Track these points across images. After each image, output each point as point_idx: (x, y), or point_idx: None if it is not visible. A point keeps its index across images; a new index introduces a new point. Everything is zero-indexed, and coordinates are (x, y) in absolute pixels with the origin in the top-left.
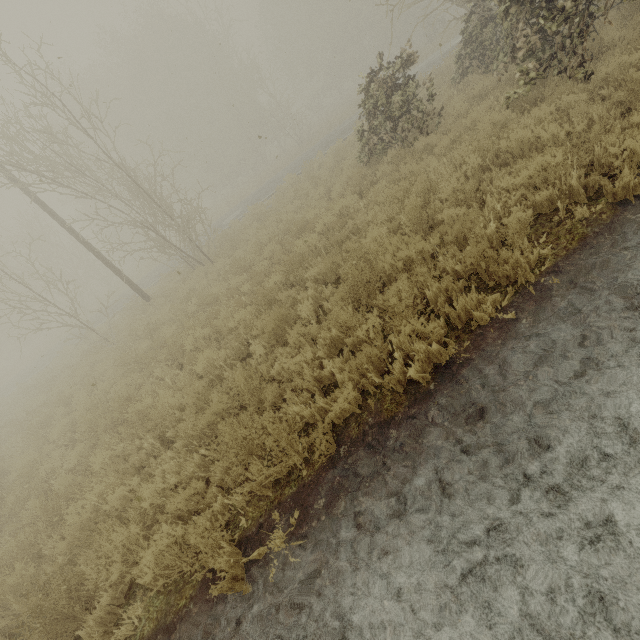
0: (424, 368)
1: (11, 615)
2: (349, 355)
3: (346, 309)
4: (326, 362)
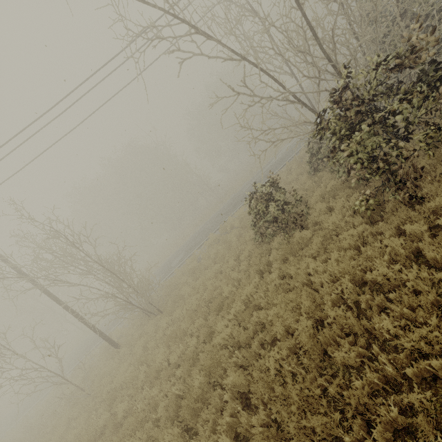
0: None
1: None
2: None
3: None
4: None
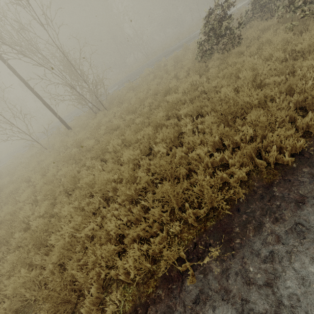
0: (289, 155)
1: (17, 300)
2: (230, 150)
3: (221, 126)
4: (215, 154)
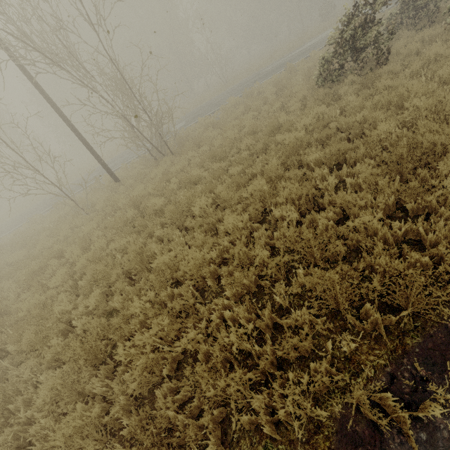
0: None
1: None
2: (422, 218)
3: (397, 180)
4: (395, 223)
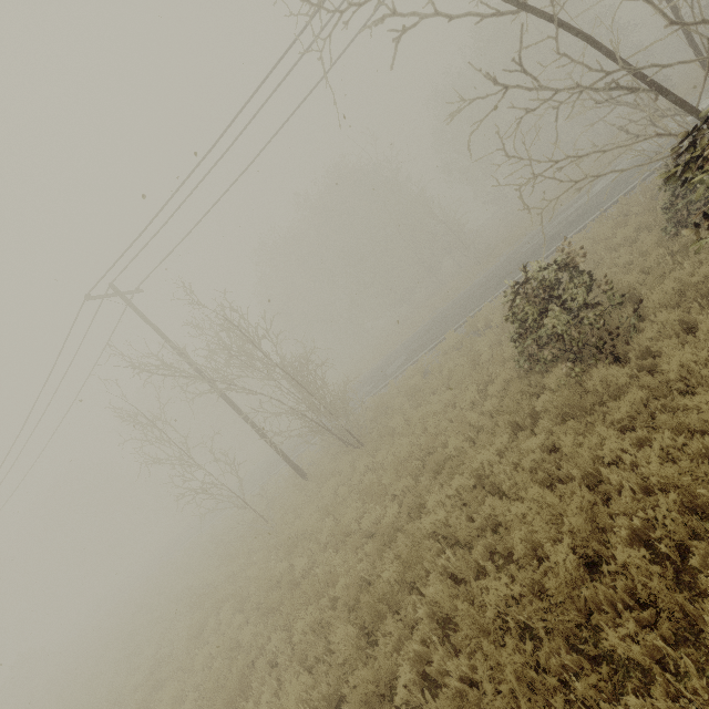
0: None
1: None
2: None
3: None
4: None
